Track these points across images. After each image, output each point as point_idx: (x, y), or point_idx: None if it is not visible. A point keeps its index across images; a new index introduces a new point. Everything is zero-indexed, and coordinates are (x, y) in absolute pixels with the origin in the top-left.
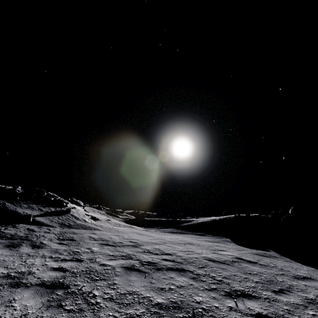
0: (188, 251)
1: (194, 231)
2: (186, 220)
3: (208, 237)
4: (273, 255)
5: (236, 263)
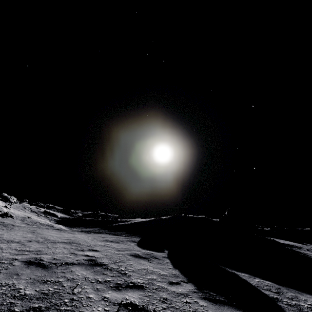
0: (32, 251)
1: (114, 231)
2: (126, 220)
3: (119, 236)
4: (156, 256)
5: (68, 266)
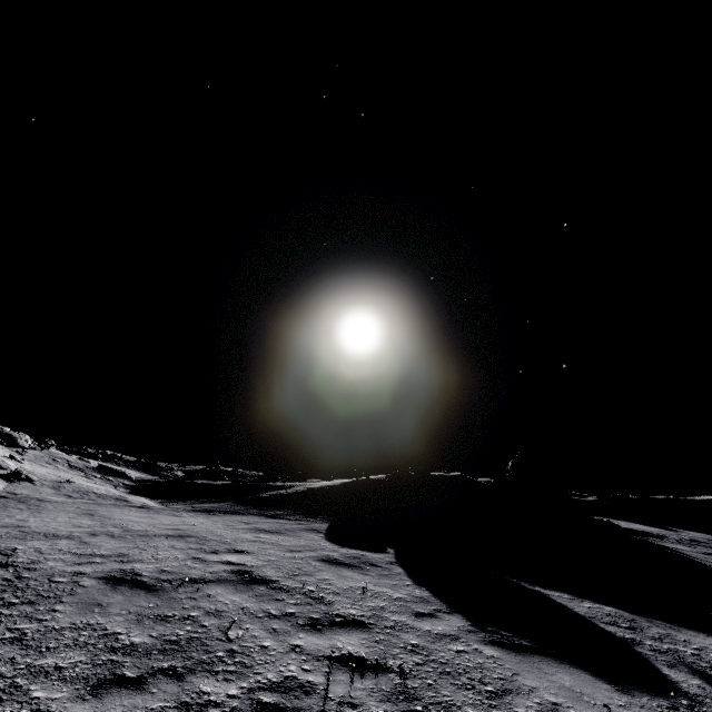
0: (109, 556)
1: (268, 509)
2: (287, 484)
3: (282, 521)
4: (374, 561)
5: (198, 585)
